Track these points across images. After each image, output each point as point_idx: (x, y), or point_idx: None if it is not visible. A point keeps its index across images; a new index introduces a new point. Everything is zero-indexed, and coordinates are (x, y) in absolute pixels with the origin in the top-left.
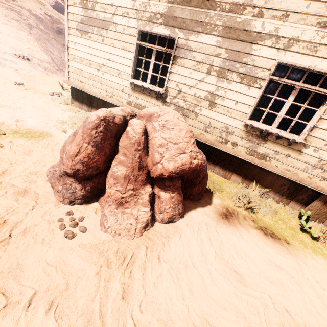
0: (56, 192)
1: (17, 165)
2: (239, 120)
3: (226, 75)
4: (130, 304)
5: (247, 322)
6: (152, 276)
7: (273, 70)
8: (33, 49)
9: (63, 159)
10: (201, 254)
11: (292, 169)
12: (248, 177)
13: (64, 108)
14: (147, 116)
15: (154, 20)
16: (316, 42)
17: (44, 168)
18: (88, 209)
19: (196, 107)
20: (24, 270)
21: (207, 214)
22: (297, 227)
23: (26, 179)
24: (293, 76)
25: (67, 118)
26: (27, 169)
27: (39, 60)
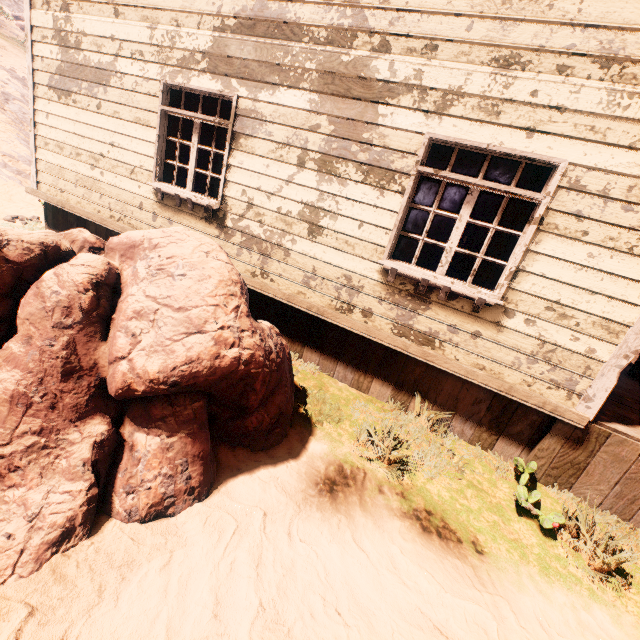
0: None
1: None
2: (371, 260)
3: (334, 168)
4: None
5: None
6: None
7: (423, 155)
8: None
9: None
10: (209, 616)
11: (489, 364)
12: (404, 385)
13: None
14: (123, 247)
15: (191, 65)
16: (495, 97)
17: None
18: None
19: (285, 236)
20: None
21: (281, 484)
22: (509, 502)
23: None
24: (464, 167)
25: None
26: None
27: (7, 156)
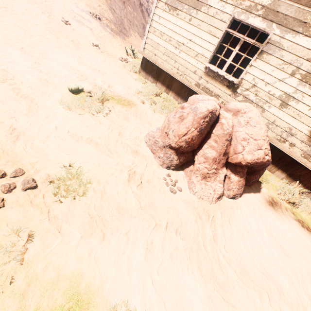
0: (157, 157)
1: (124, 129)
2: (307, 125)
3: (310, 80)
4: (217, 244)
5: (289, 278)
6: (228, 232)
7: None
8: (103, 8)
9: (169, 135)
10: (257, 227)
11: None
12: (293, 175)
13: (134, 76)
14: (235, 111)
15: (253, 11)
16: None
17: (141, 135)
18: (177, 174)
19: (265, 103)
20: (156, 206)
21: (258, 199)
22: None
23: (134, 142)
24: None
25: (140, 88)
26: (131, 133)
27: (107, 20)
